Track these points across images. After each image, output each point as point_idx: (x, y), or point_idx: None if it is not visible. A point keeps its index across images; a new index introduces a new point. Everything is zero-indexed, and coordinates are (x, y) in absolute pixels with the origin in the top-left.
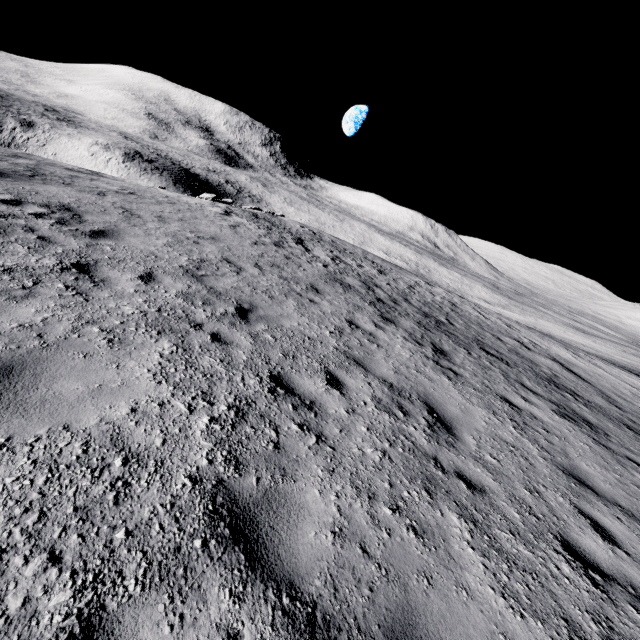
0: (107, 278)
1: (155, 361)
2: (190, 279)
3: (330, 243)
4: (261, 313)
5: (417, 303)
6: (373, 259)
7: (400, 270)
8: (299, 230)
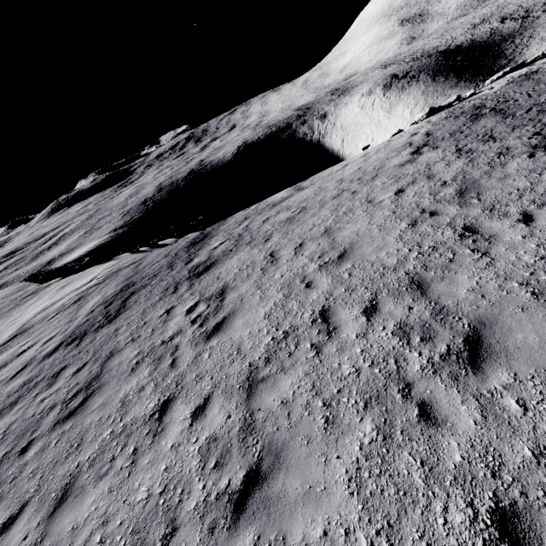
0: (168, 423)
1: None
2: (240, 397)
3: None
4: (275, 487)
5: None
6: None
7: None
8: None
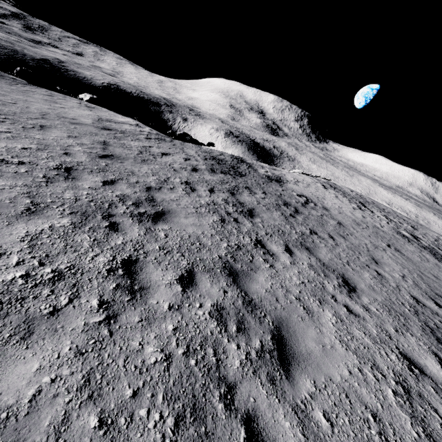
0: (349, 229)
1: (389, 258)
2: (362, 230)
3: (373, 204)
4: (393, 247)
5: None
6: (402, 217)
7: (421, 226)
8: (353, 195)
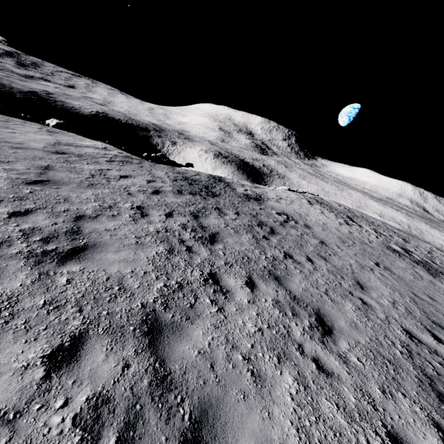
0: (332, 248)
1: (377, 280)
2: (348, 248)
3: (362, 218)
4: (382, 265)
5: (441, 265)
6: (392, 229)
7: (413, 238)
8: (341, 209)
